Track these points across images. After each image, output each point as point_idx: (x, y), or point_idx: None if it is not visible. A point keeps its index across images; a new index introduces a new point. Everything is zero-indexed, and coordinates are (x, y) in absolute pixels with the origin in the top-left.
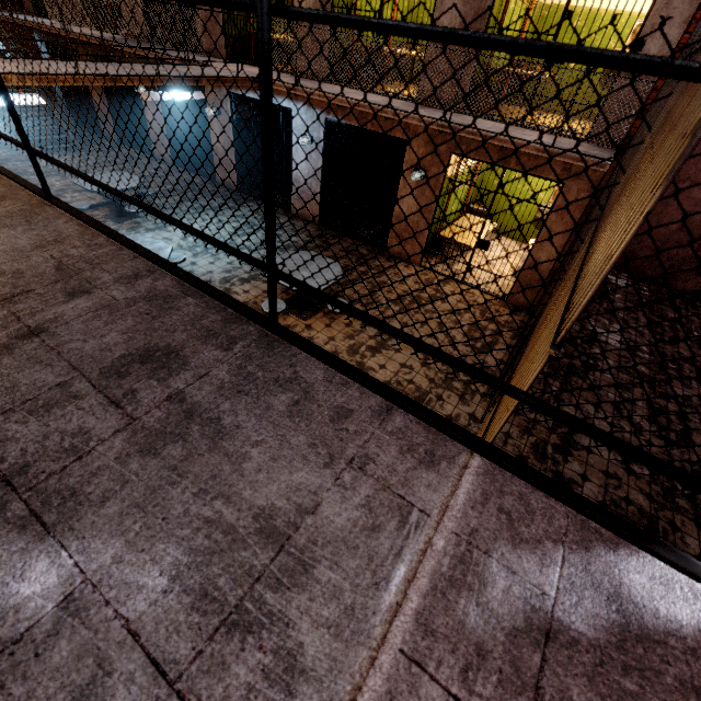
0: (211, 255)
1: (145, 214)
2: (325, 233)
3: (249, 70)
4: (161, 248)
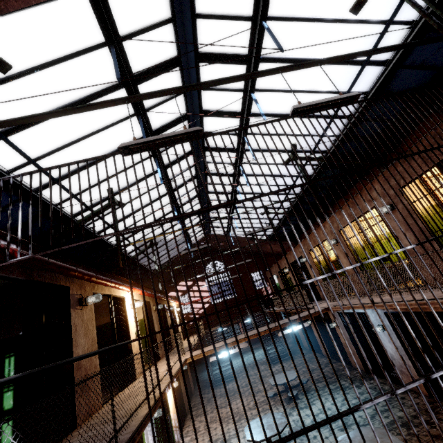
0: (328, 430)
1: (303, 396)
2: (435, 406)
3: (331, 303)
4: (281, 422)
